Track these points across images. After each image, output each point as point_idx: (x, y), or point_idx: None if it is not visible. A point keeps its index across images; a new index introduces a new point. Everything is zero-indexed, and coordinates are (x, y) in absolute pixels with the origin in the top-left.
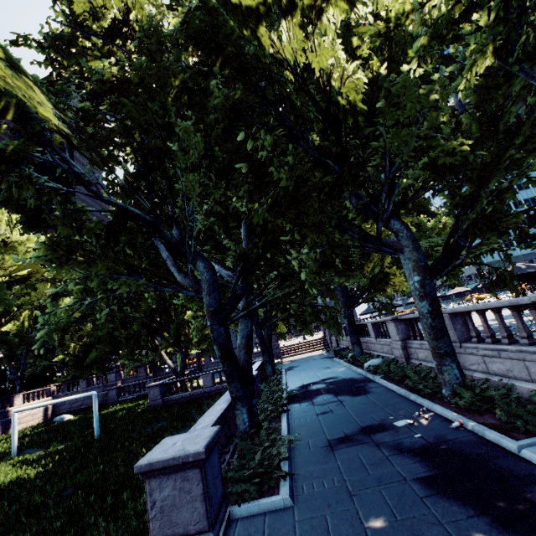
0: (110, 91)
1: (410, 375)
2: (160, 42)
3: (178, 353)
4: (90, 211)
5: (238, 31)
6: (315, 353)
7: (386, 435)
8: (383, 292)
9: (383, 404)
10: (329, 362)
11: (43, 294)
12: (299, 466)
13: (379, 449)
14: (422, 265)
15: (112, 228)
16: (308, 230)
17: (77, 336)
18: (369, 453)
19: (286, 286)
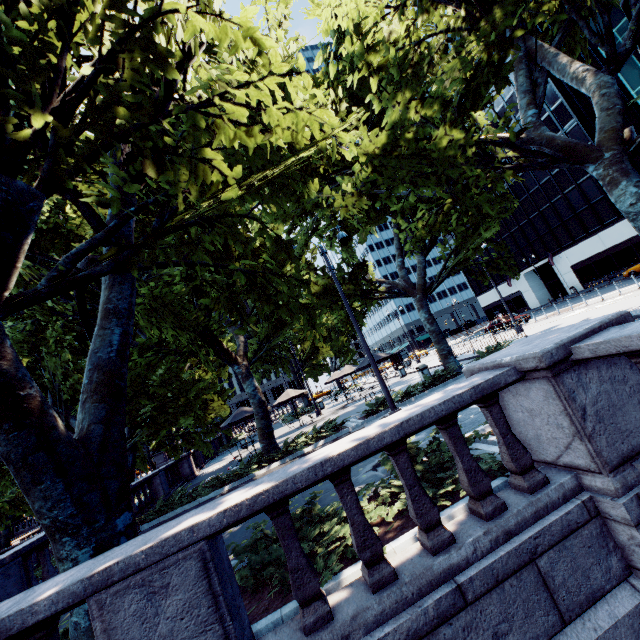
0: None
1: None
2: None
3: None
4: None
5: None
6: None
7: None
8: (204, 419)
9: None
10: None
11: None
12: None
13: None
14: None
15: None
16: None
17: None
18: None
19: None
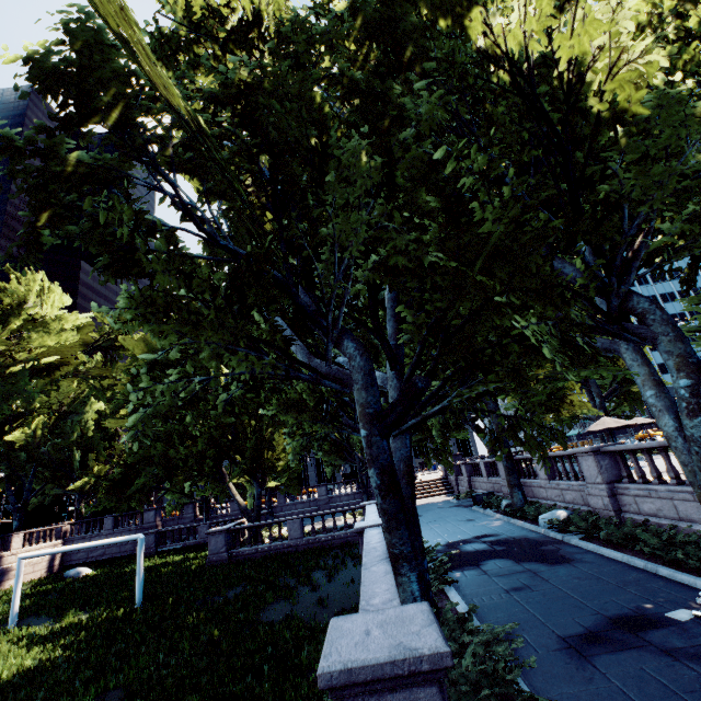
0: (236, 99)
1: (644, 537)
2: (307, 43)
3: (252, 486)
4: (199, 255)
5: (428, 25)
6: (435, 498)
7: (669, 635)
8: (556, 414)
9: (617, 580)
10: (468, 512)
11: (67, 394)
12: (540, 684)
13: (679, 661)
14: (694, 361)
15: (237, 277)
16: (528, 298)
17: (105, 455)
18: (665, 668)
19: (475, 384)
